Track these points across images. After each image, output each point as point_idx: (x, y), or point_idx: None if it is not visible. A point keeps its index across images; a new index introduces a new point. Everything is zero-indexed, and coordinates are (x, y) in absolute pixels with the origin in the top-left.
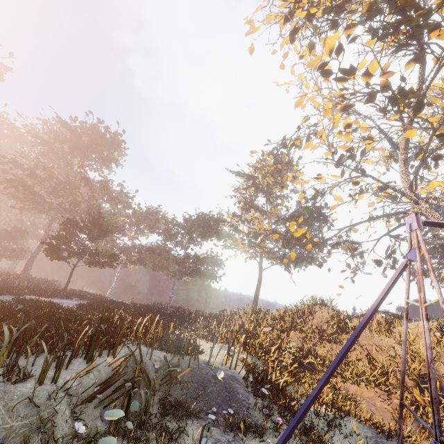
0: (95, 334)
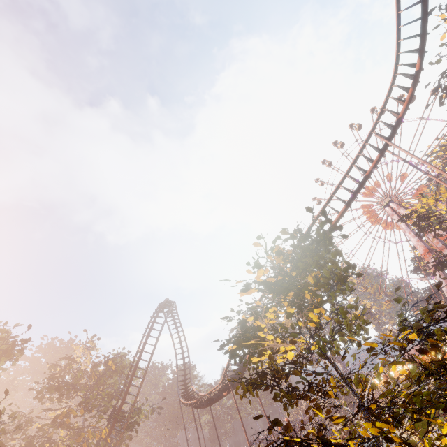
0: None
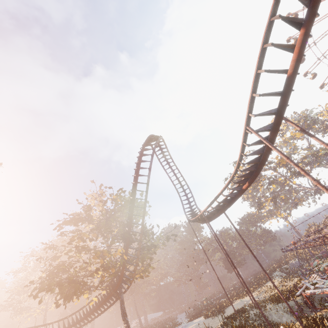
0: (270, 271)
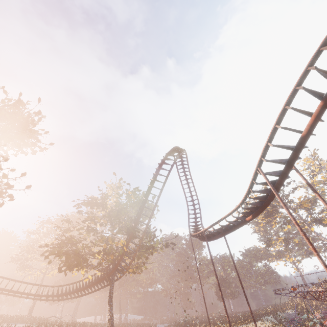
0: (262, 313)
